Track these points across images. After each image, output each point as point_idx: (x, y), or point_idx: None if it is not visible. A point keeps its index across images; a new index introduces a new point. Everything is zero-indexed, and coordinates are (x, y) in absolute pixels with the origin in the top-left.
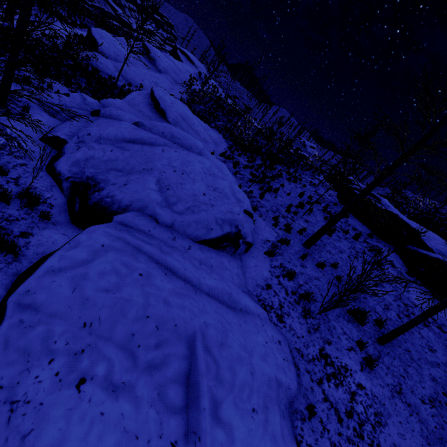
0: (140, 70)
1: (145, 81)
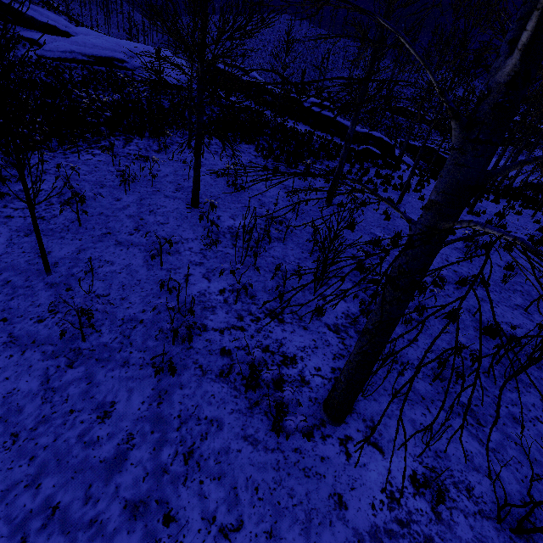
0: None
1: None
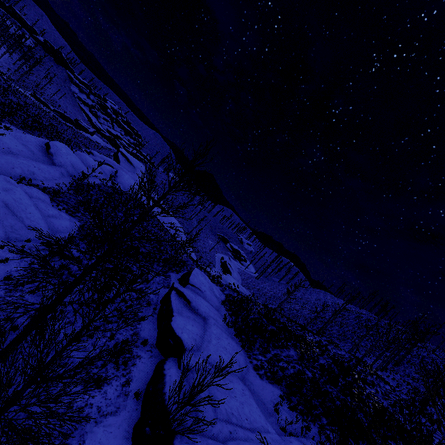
0: (17, 160)
1: (17, 169)
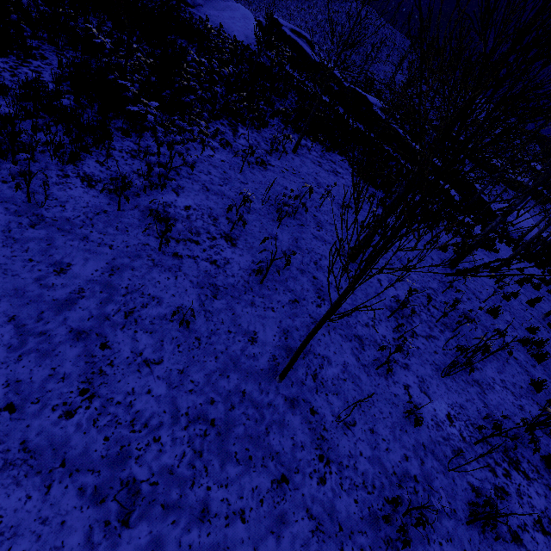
0: None
1: None
